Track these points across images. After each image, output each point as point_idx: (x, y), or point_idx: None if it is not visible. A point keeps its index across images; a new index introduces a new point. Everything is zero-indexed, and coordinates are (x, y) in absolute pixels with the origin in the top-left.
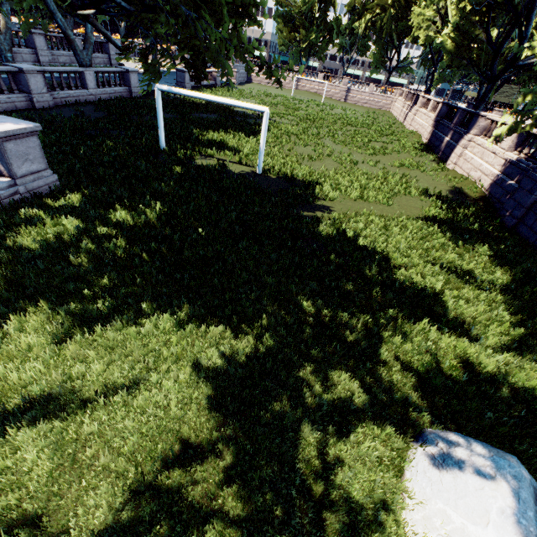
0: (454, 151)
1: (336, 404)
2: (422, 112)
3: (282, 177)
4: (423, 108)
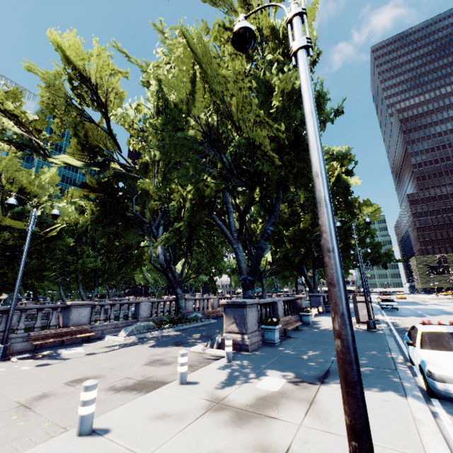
0: None
1: None
2: None
3: None
4: None
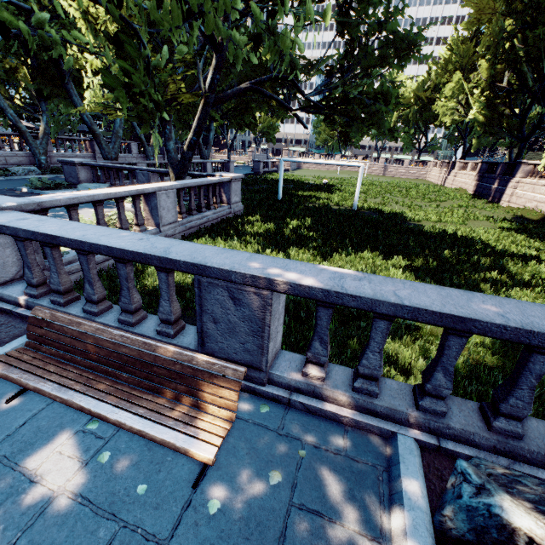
0: (504, 193)
1: (495, 282)
2: (462, 173)
3: (373, 211)
4: (461, 170)
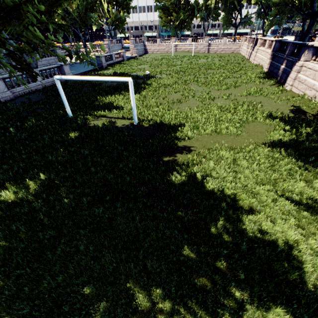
0: (289, 76)
1: None
2: (261, 50)
3: (152, 125)
4: (261, 47)
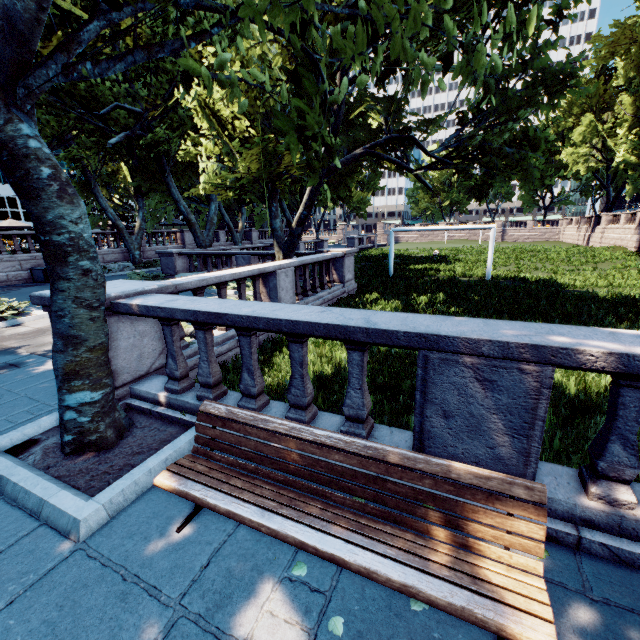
0: None
1: None
2: (613, 228)
3: (514, 279)
4: (611, 225)
